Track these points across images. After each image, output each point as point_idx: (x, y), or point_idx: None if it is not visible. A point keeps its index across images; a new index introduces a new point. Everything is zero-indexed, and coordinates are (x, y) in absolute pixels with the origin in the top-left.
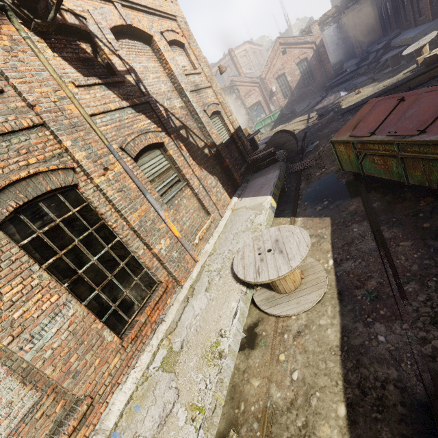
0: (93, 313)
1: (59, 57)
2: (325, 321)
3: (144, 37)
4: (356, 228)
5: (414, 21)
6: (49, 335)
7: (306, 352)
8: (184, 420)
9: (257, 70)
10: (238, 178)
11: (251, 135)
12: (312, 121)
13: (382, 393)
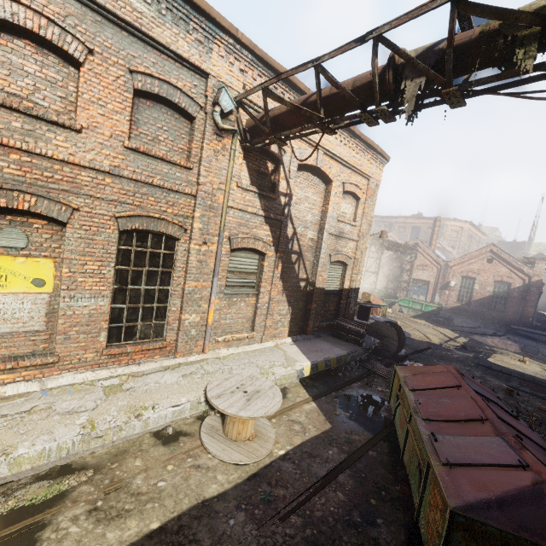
0: (110, 316)
1: (245, 164)
2: (222, 478)
3: (326, 178)
4: (333, 451)
5: None
6: (81, 304)
7: (186, 480)
8: (80, 422)
9: (460, 253)
10: (311, 326)
11: (369, 303)
12: (451, 344)
13: (185, 543)
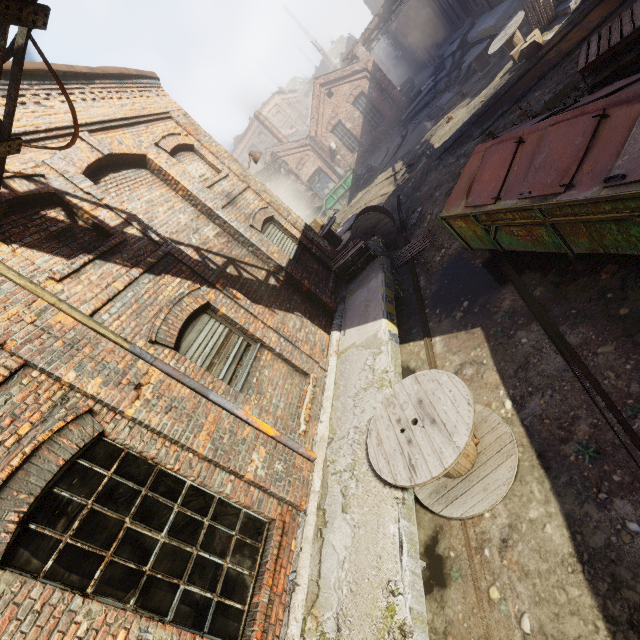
0: (187, 627)
1: (21, 248)
2: (536, 511)
3: (134, 160)
4: (524, 337)
5: (487, 3)
6: None
7: (527, 575)
8: None
9: (302, 126)
10: (329, 300)
11: (325, 227)
12: (401, 176)
13: None
